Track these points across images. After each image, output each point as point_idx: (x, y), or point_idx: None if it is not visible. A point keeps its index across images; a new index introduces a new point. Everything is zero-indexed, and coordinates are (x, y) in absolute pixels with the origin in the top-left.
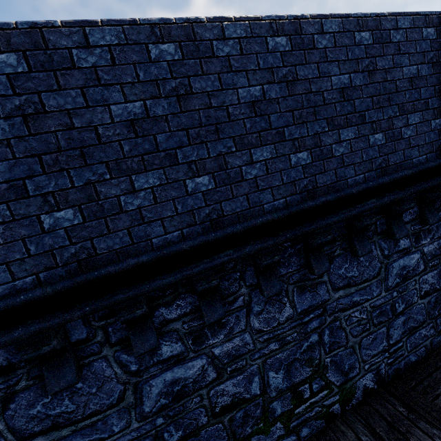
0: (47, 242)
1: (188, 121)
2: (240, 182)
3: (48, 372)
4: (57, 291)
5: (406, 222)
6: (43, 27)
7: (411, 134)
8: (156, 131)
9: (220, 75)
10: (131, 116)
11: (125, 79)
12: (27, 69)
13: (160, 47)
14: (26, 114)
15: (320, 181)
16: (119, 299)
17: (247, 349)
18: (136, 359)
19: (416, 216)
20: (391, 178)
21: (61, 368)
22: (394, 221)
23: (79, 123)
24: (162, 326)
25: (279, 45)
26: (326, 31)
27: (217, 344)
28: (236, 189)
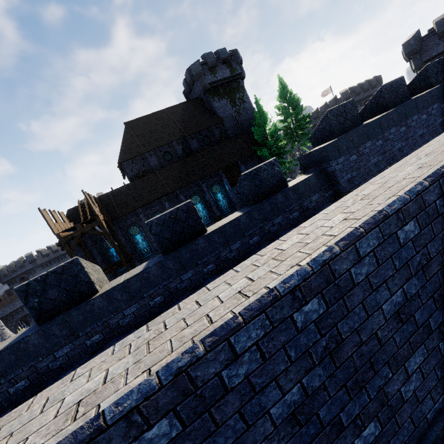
0: None
1: None
2: None
3: None
4: None
5: None
6: None
7: None
8: None
9: (241, 410)
10: None
11: None
12: None
13: (147, 436)
14: None
15: None
16: None
17: None
18: None
19: None
20: None
21: None
22: None
23: None
24: None
25: (310, 313)
26: (364, 253)
27: None
28: None
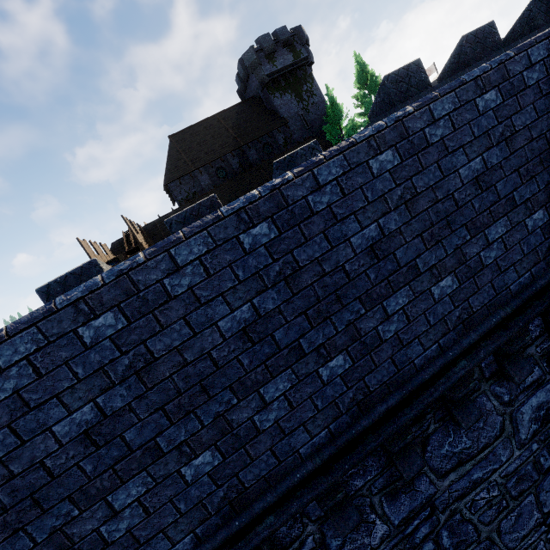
0: None
1: (161, 396)
2: (257, 436)
3: None
4: None
5: (528, 346)
6: None
7: (496, 254)
8: (121, 429)
9: (186, 318)
10: (83, 427)
11: (61, 386)
12: None
13: (94, 324)
14: None
15: (373, 382)
16: None
17: None
18: None
19: (540, 330)
20: (481, 332)
21: None
22: (506, 359)
23: (19, 467)
24: None
25: (259, 236)
26: (325, 182)
27: None
28: (253, 448)
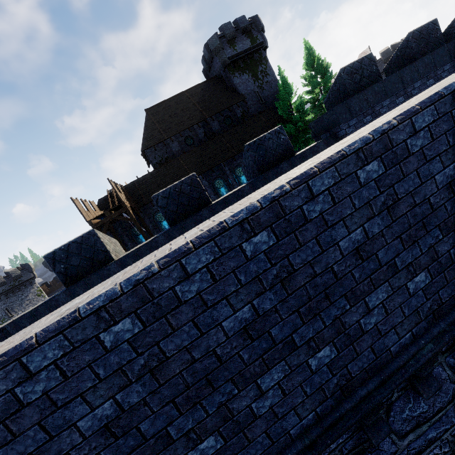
0: None
1: (171, 390)
2: (254, 421)
3: None
4: None
5: None
6: None
7: None
8: (136, 421)
9: (195, 320)
10: (103, 421)
11: (84, 386)
12: None
13: (114, 329)
14: None
15: (355, 369)
16: None
17: None
18: None
19: None
20: (449, 321)
21: None
22: None
23: None
24: None
25: (259, 244)
26: (318, 192)
27: None
28: (251, 431)
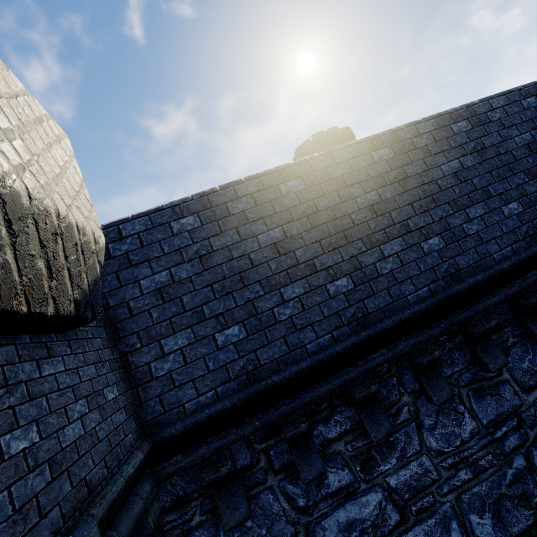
0: (221, 358)
1: (319, 234)
2: (377, 278)
3: (221, 502)
4: (233, 403)
5: None
6: (208, 194)
7: None
8: (294, 248)
9: (338, 192)
10: (273, 241)
11: (266, 214)
12: (200, 224)
13: (288, 184)
14: (201, 255)
15: (461, 262)
16: (284, 411)
17: (429, 478)
18: (303, 491)
19: None
20: None
21: (233, 498)
22: None
23: (237, 254)
24: (324, 448)
25: (383, 155)
26: (423, 132)
27: (390, 472)
28: (375, 285)
